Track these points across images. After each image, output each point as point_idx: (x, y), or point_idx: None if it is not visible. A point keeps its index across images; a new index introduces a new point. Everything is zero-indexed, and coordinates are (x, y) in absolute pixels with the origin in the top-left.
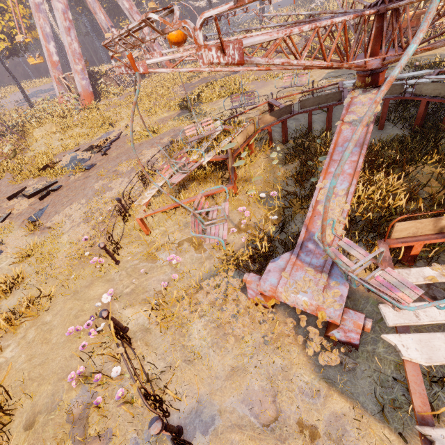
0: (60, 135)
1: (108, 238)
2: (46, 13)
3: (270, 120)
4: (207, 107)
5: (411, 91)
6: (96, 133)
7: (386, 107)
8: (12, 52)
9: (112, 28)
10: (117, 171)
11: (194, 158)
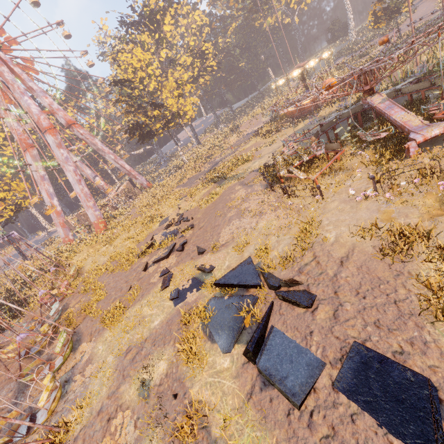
0: (106, 247)
1: (312, 189)
2: (48, 180)
3: (314, 139)
4: (238, 171)
5: (365, 107)
6: (150, 226)
7: (359, 116)
8: (5, 222)
9: (96, 177)
10: (231, 207)
11: (298, 162)
